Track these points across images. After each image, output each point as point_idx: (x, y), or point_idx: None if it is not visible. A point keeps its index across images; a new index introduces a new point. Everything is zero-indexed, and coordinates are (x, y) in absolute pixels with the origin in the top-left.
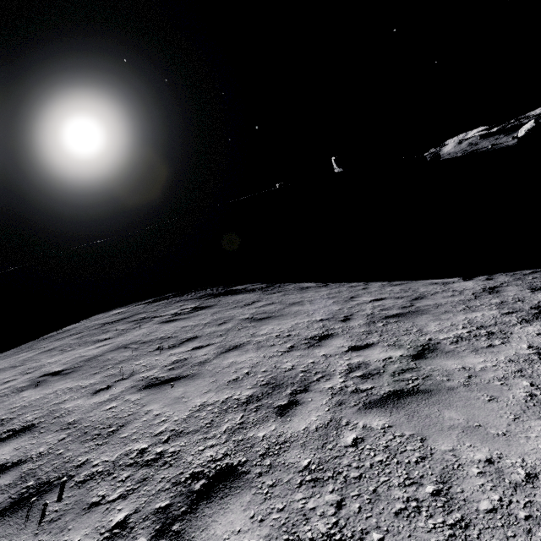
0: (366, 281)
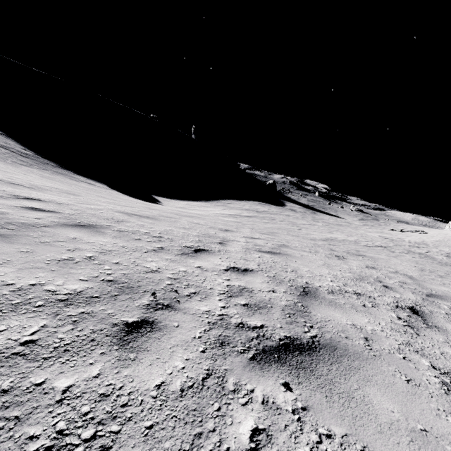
0: (17, 142)
